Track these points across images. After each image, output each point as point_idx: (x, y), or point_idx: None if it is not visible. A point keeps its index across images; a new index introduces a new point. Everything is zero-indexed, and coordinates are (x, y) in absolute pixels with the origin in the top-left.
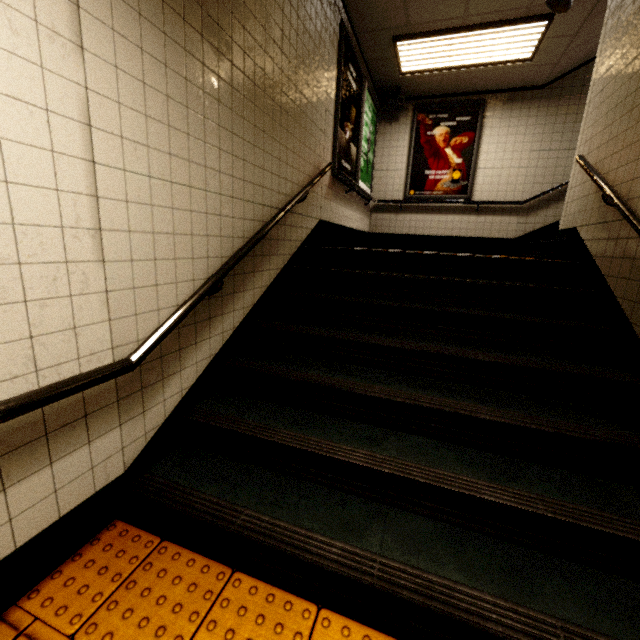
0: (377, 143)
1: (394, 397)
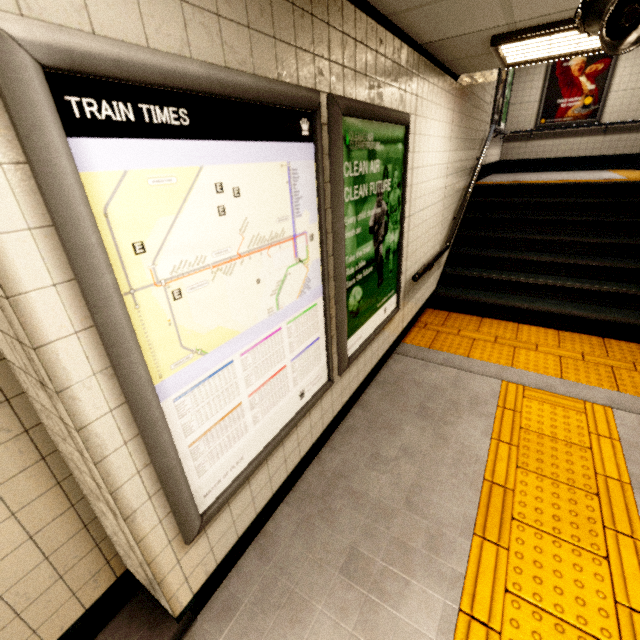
0: (513, 80)
1: (545, 260)
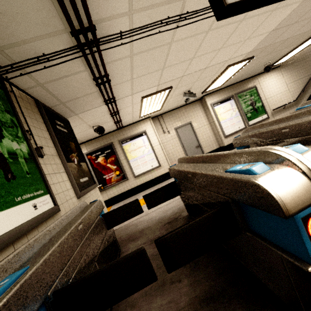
0: None
1: None
